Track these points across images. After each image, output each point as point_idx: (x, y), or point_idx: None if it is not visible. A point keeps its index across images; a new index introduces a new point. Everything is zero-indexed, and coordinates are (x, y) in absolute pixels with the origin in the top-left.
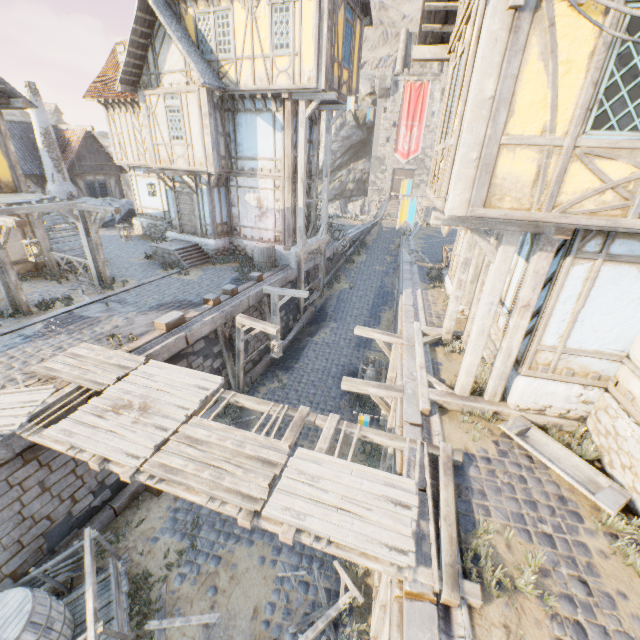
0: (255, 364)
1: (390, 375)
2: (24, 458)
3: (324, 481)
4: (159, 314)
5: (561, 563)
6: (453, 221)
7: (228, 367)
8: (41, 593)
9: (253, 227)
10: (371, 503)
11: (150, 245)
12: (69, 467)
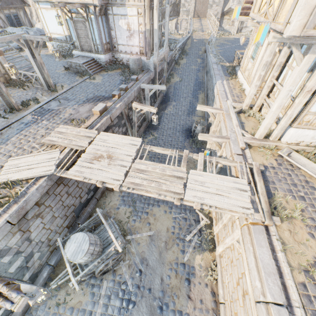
0: (139, 128)
1: (213, 129)
2: (57, 183)
3: (207, 183)
4: (90, 105)
5: (308, 206)
6: (284, 39)
7: (129, 131)
8: (88, 233)
9: (126, 45)
10: (230, 191)
11: (66, 61)
12: (75, 184)
